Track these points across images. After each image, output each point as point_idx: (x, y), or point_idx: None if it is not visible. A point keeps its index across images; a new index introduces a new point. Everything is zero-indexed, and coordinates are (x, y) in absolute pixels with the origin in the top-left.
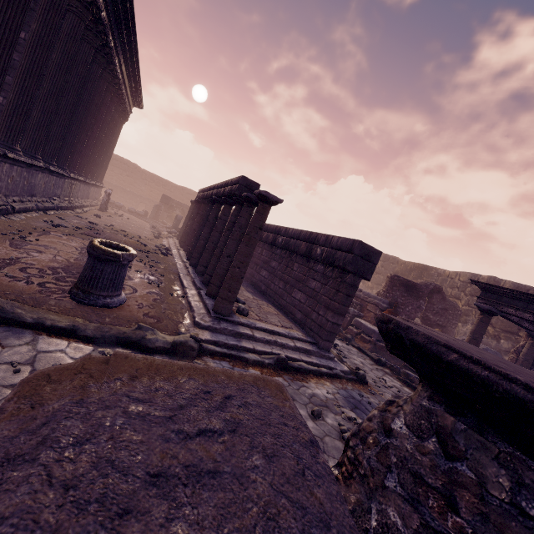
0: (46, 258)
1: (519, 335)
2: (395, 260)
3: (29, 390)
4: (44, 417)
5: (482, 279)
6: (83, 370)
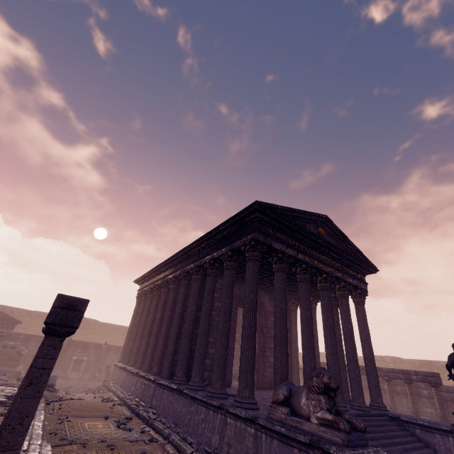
0: None
1: None
2: (401, 361)
3: None
4: None
5: None
6: None
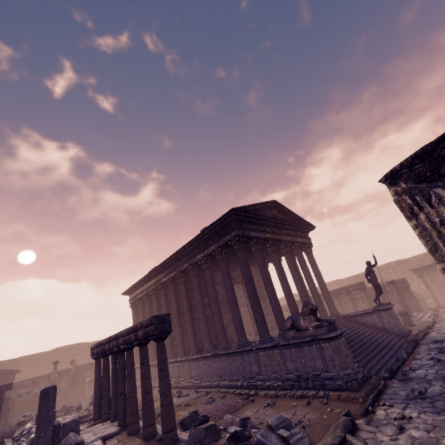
0: None
1: (414, 277)
2: (341, 281)
3: None
4: None
5: (383, 267)
6: None
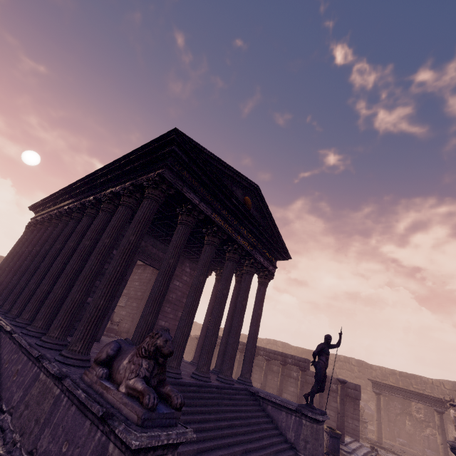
0: None
1: (367, 389)
2: (289, 346)
3: None
4: None
5: (341, 358)
6: None
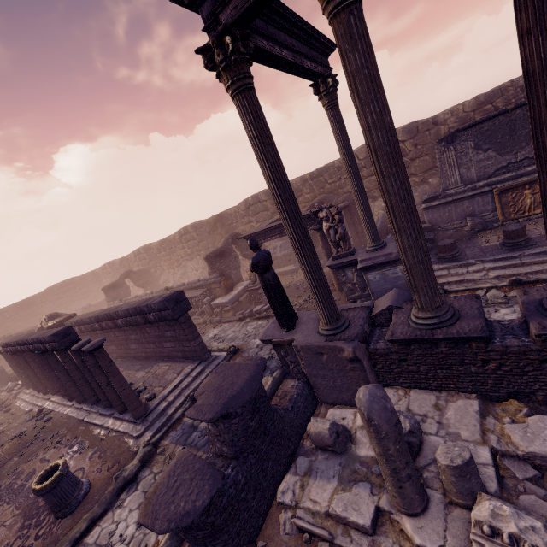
0: (3, 533)
1: None
2: (201, 225)
3: (143, 516)
4: (151, 513)
5: (251, 202)
6: (146, 504)
